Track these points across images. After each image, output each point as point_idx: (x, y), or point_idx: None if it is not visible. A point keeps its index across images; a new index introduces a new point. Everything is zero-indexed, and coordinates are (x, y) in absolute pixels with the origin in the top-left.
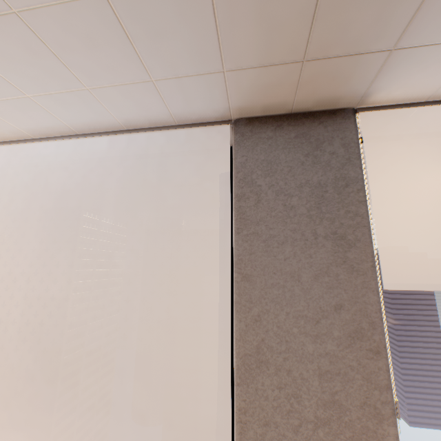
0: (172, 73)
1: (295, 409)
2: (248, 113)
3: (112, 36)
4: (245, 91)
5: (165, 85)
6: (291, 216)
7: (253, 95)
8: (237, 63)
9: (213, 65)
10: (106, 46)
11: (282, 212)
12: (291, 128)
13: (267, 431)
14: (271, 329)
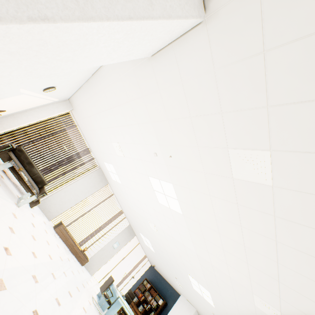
0: None
1: None
2: None
3: None
4: None
5: None
6: None
7: None
8: None
9: None
10: None
11: None
12: None
13: None
14: None
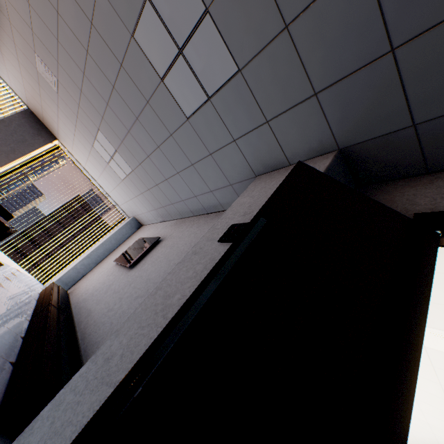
0: None
1: None
2: None
3: None
4: None
5: None
6: None
7: None
8: None
9: None
10: None
11: None
12: None
13: None
14: None
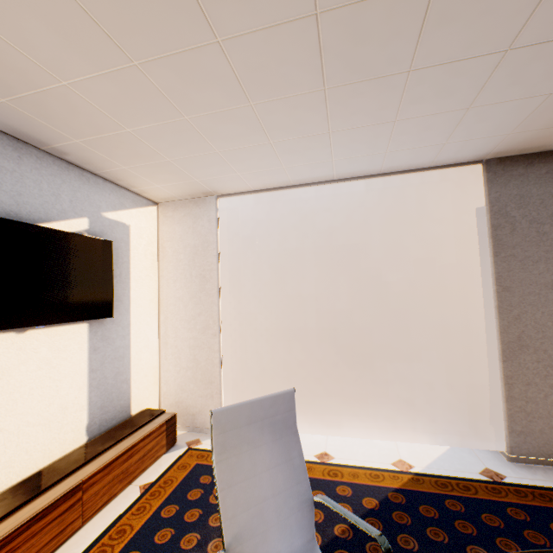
0: (466, 138)
1: (550, 374)
2: (502, 154)
3: (446, 125)
4: (514, 142)
5: (452, 145)
6: (543, 240)
7: (519, 144)
8: (526, 128)
9: (505, 131)
10: (435, 129)
11: (535, 238)
12: (541, 165)
13: (528, 388)
14: (528, 324)
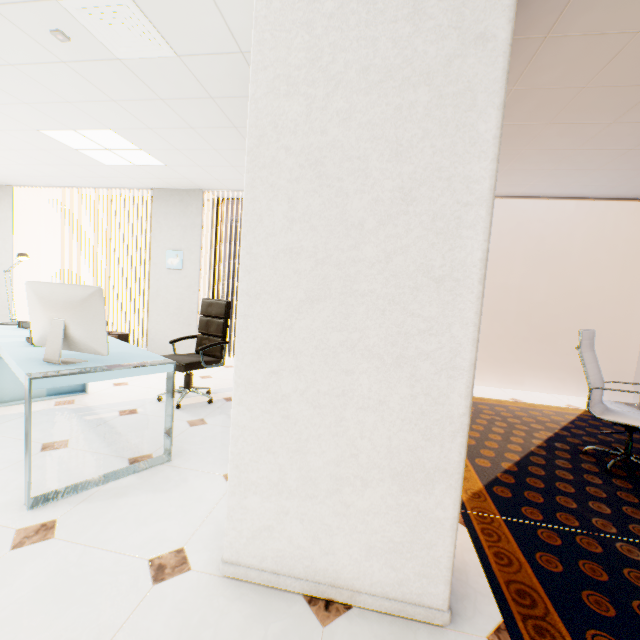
0: None
1: None
2: None
3: None
4: None
5: None
6: None
7: None
8: None
9: None
10: None
11: None
12: None
13: None
14: None
